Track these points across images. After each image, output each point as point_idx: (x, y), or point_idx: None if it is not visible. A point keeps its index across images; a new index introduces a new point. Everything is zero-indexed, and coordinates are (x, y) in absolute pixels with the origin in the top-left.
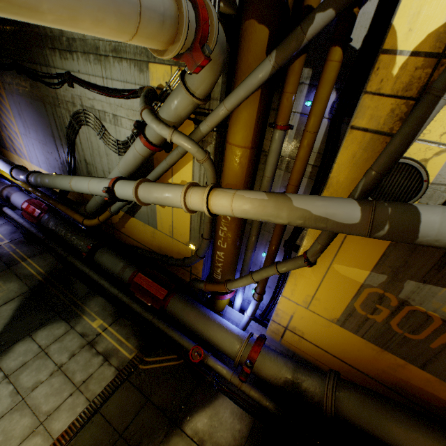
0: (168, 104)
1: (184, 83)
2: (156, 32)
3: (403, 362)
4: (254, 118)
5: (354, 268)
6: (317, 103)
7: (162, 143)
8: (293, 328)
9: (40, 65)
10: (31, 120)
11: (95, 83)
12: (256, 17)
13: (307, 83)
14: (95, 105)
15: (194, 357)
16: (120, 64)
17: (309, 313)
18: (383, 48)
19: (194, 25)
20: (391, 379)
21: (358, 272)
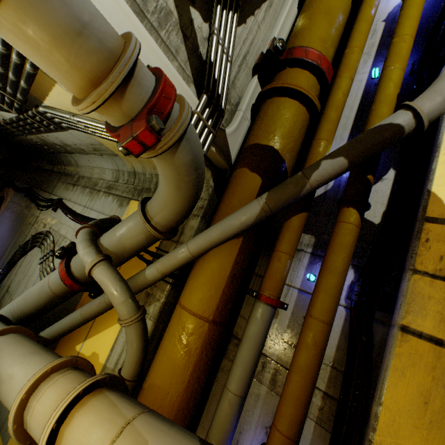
0: (116, 227)
1: (143, 206)
2: (59, 36)
3: None
4: (227, 274)
5: None
6: (328, 273)
7: (88, 278)
8: None
9: (46, 192)
10: (2, 233)
11: (75, 210)
12: (249, 166)
13: (309, 251)
14: (61, 229)
15: None
16: (106, 198)
17: None
18: (427, 215)
19: (149, 92)
20: None
21: None
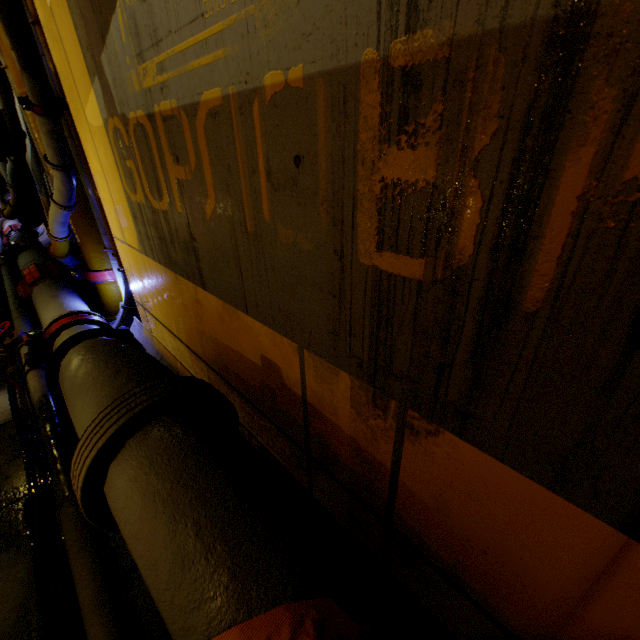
0: None
1: None
2: None
3: (193, 287)
4: None
5: (89, 99)
6: None
7: None
8: (144, 302)
9: None
10: None
11: None
12: None
13: None
14: None
15: (6, 341)
16: None
17: (131, 252)
18: None
19: None
20: (211, 348)
21: (94, 104)
